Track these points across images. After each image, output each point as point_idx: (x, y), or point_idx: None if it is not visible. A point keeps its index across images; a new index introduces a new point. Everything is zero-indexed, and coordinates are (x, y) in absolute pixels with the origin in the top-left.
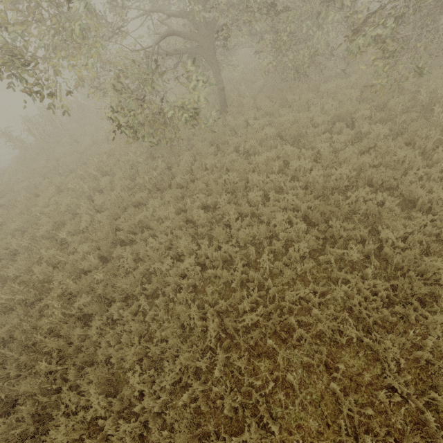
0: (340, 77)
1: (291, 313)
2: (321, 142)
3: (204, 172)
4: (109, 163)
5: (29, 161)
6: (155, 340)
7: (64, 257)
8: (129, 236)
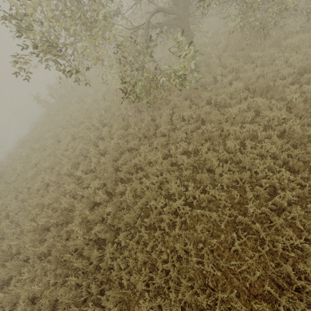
0: (300, 31)
1: (283, 258)
2: (291, 93)
3: (182, 122)
4: (107, 117)
5: (52, 116)
6: (159, 272)
7: (81, 191)
8: (127, 175)
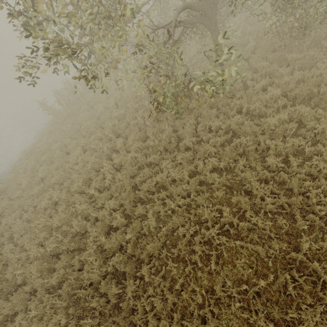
0: None
1: None
2: None
3: (210, 134)
4: (122, 127)
5: (59, 125)
6: (195, 320)
7: (94, 213)
8: (147, 195)
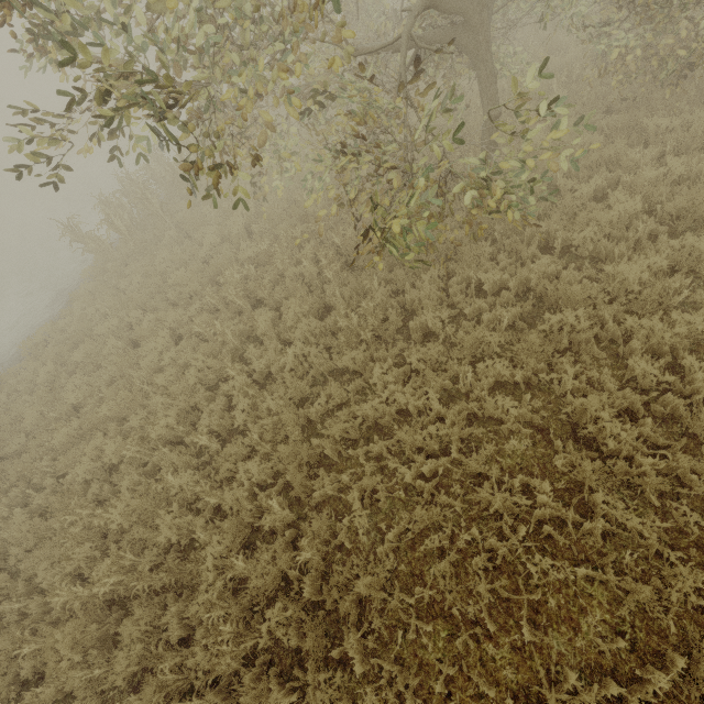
0: None
1: None
2: None
3: (480, 300)
4: (267, 283)
5: (112, 276)
6: None
7: (213, 495)
8: (341, 449)
